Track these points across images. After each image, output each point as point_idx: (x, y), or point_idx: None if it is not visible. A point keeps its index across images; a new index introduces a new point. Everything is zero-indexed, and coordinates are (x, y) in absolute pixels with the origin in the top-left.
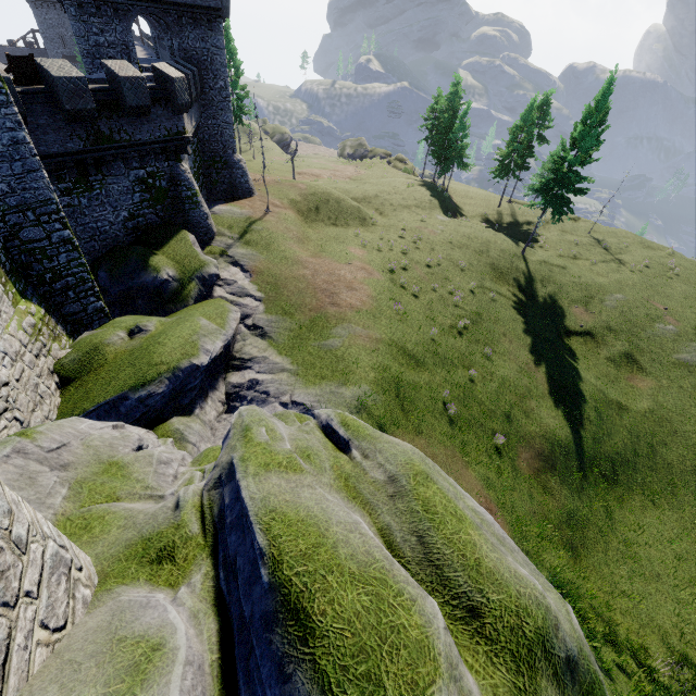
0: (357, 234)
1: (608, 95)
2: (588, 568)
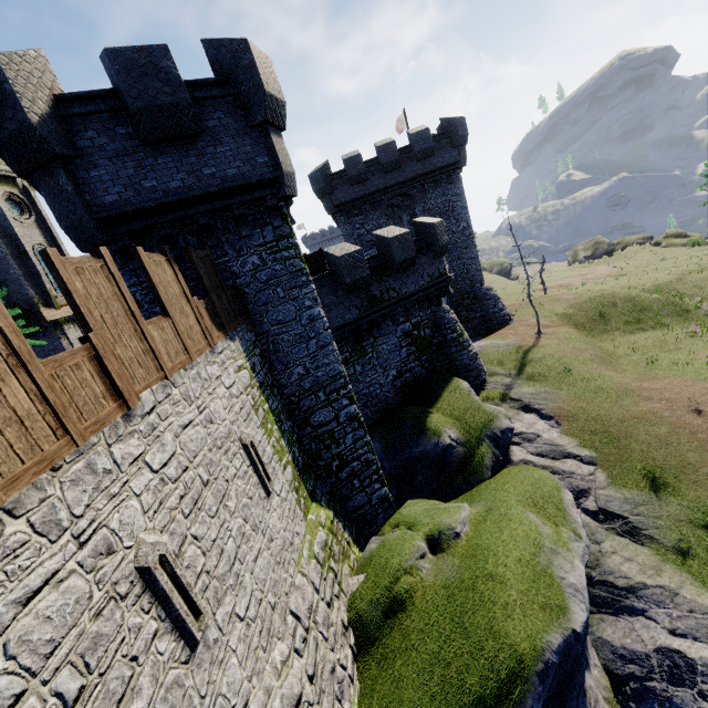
0: (691, 333)
1: None
2: None
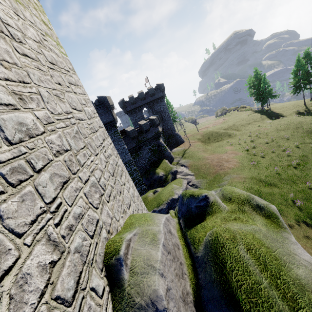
0: (227, 141)
1: None
2: None
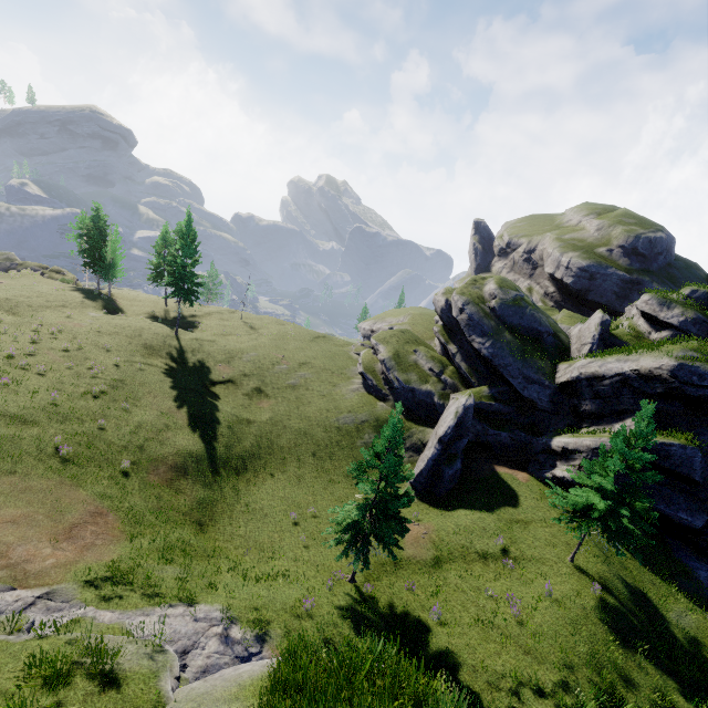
0: None
1: (191, 223)
2: (215, 532)
